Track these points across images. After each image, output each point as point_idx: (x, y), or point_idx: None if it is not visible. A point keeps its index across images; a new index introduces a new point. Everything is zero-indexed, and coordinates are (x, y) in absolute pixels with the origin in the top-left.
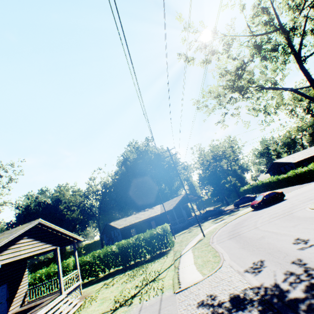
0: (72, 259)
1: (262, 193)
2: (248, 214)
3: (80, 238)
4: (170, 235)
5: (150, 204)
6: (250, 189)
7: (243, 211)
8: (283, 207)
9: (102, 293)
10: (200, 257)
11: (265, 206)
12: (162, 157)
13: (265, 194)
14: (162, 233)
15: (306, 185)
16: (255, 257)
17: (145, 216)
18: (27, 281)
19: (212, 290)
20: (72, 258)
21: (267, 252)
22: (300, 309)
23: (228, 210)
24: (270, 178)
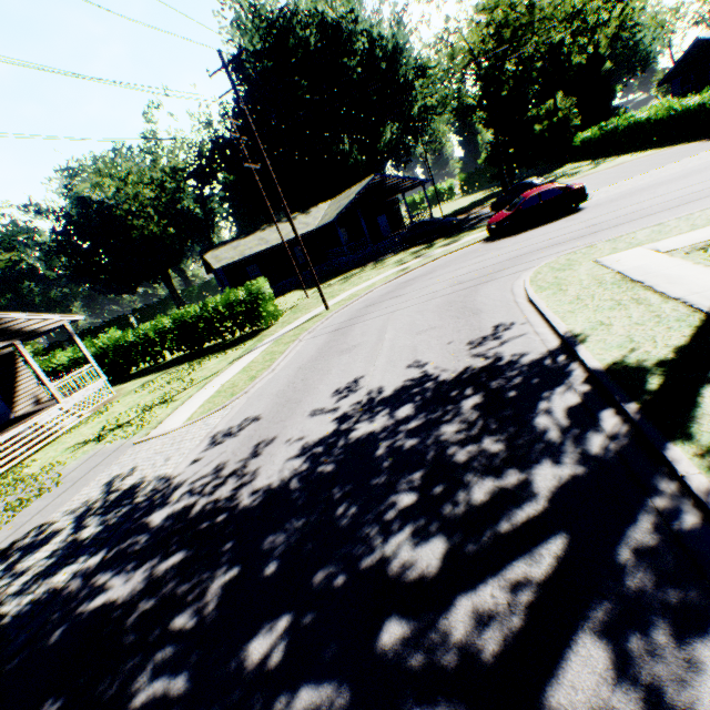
0: (113, 335)
1: (609, 160)
2: (462, 253)
3: (74, 317)
4: (266, 303)
5: (317, 198)
6: (598, 140)
7: (476, 235)
8: (524, 247)
9: (121, 403)
10: (246, 371)
11: (519, 230)
12: (343, 38)
13: (531, 194)
14: (246, 301)
15: (709, 148)
16: (265, 406)
17: (279, 238)
18: (32, 375)
19: (148, 459)
20: (112, 335)
21: (288, 401)
22: (121, 546)
23: (478, 218)
24: (654, 109)
